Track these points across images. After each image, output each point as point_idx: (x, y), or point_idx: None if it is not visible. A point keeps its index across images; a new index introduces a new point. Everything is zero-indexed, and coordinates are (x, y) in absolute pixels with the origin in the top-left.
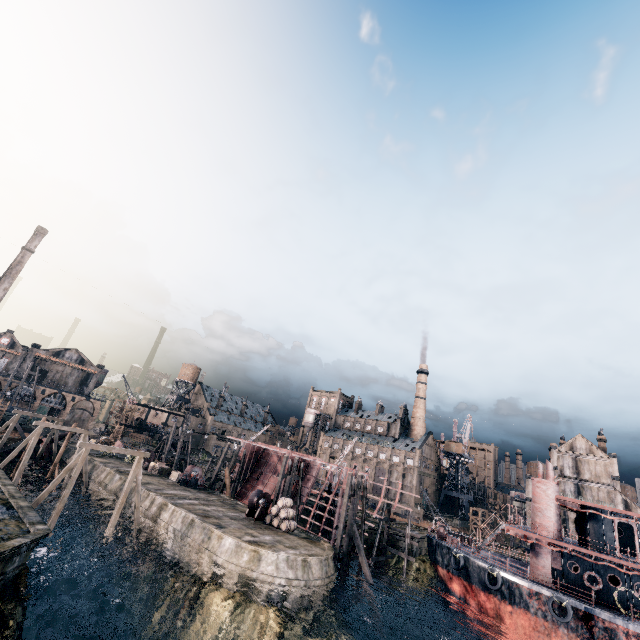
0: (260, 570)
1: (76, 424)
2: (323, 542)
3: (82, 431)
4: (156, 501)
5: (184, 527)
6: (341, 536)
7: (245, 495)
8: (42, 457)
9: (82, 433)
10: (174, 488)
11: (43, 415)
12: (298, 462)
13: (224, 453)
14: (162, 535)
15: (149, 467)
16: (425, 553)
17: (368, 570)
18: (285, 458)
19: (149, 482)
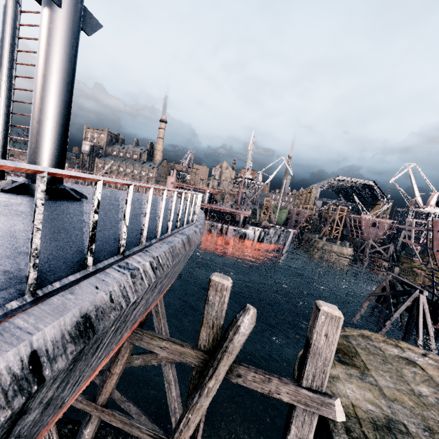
0: None
1: None
2: None
3: None
4: None
5: None
6: None
7: None
8: None
9: None
10: None
11: None
12: None
13: None
14: None
15: None
16: None
17: None
18: None
19: None
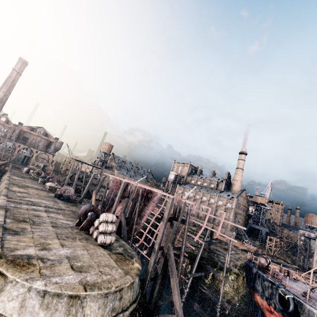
0: None
1: None
2: (134, 261)
3: None
4: None
5: None
6: (155, 257)
7: (110, 211)
8: None
9: None
10: (43, 198)
11: None
12: (145, 192)
13: (90, 180)
14: None
15: (46, 185)
16: (239, 268)
17: (179, 299)
18: (123, 183)
19: (27, 192)
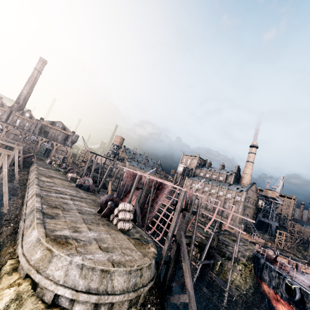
0: (46, 273)
1: (17, 143)
2: (150, 246)
3: (13, 145)
4: (33, 191)
5: (28, 212)
6: (168, 243)
7: (124, 200)
8: (18, 165)
9: (13, 147)
10: (67, 187)
11: (11, 140)
12: (156, 184)
13: (107, 172)
14: (22, 215)
15: (67, 176)
16: (246, 259)
17: (190, 281)
18: (137, 176)
19: (53, 182)
